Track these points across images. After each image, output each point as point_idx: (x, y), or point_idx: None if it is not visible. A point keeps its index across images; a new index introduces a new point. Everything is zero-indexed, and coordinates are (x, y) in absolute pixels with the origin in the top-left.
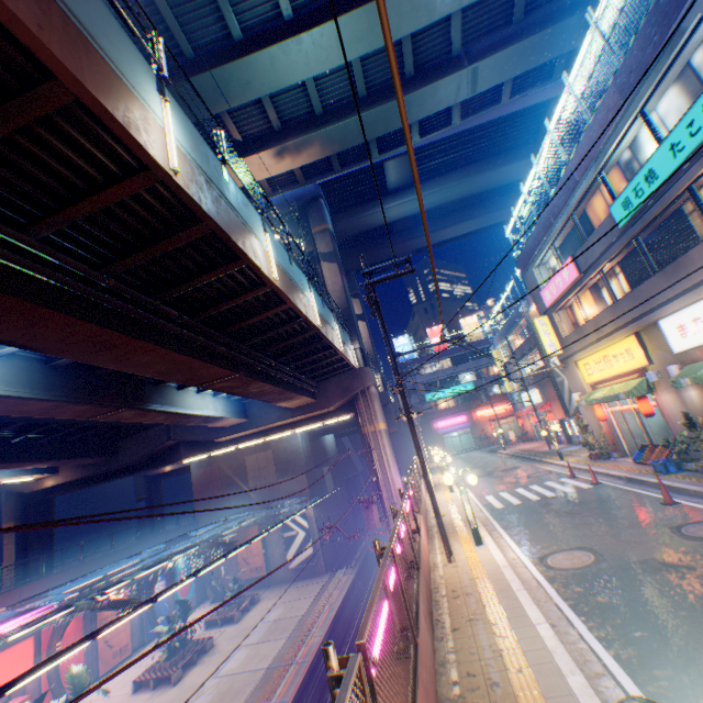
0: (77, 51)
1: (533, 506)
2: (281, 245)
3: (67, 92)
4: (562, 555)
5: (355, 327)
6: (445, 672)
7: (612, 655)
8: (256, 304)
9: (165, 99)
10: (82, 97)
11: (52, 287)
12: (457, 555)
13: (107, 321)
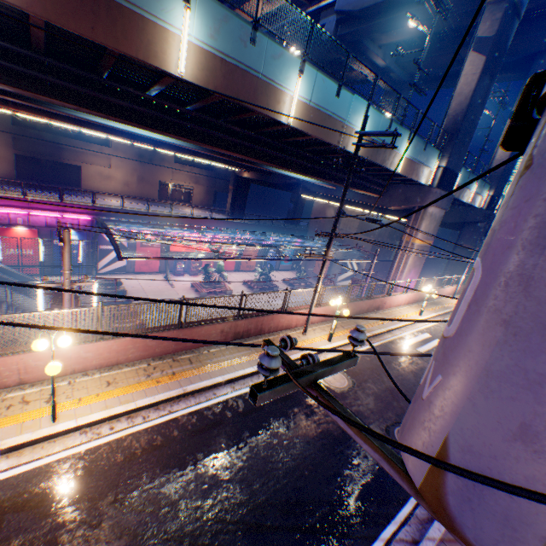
0: (115, 25)
1: (414, 358)
2: (329, 78)
3: (116, 52)
4: (337, 375)
5: (453, 144)
6: (212, 347)
7: (247, 391)
8: (293, 130)
9: (187, 6)
10: (121, 53)
11: (163, 119)
12: (311, 335)
13: (191, 136)
